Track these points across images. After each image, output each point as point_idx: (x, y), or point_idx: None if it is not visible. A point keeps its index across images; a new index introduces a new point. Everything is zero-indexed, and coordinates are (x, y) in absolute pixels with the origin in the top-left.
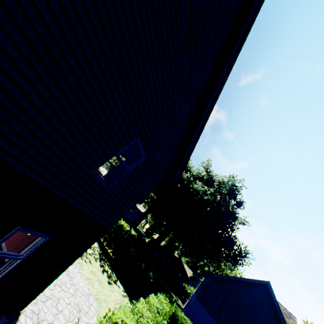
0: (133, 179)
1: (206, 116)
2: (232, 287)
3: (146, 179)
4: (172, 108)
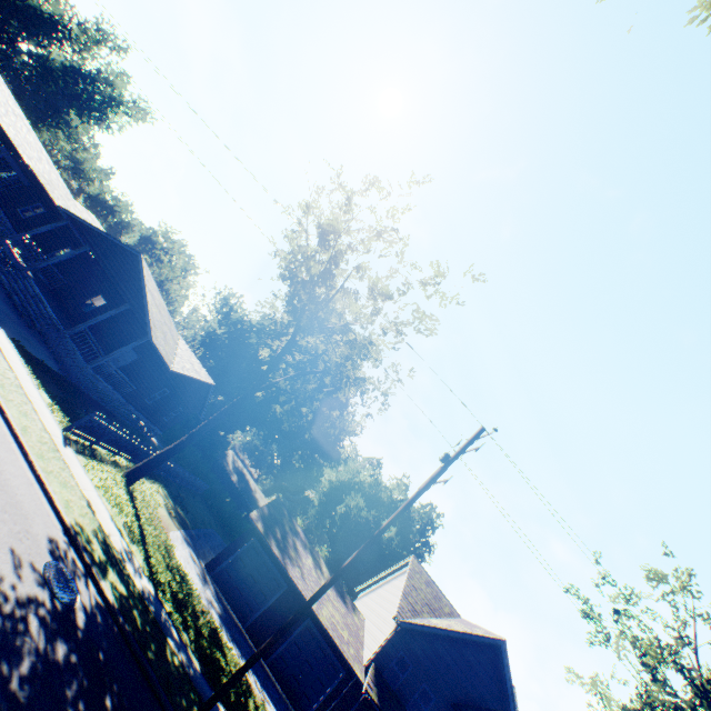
0: None
1: None
2: None
3: None
4: None
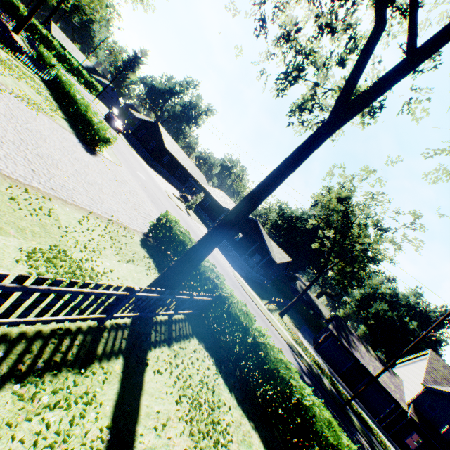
0: None
1: None
2: None
3: None
4: None
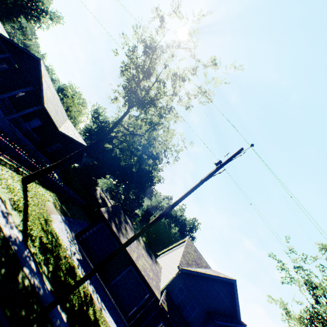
0: None
1: None
2: None
3: None
4: None
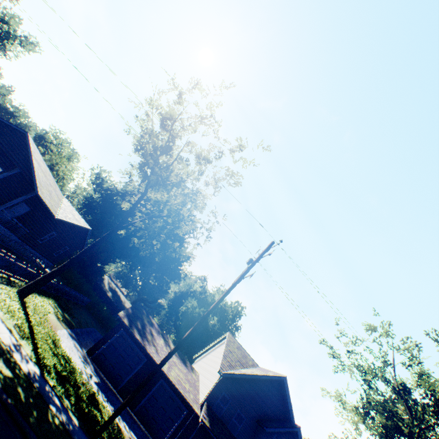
0: None
1: None
2: None
3: None
4: None
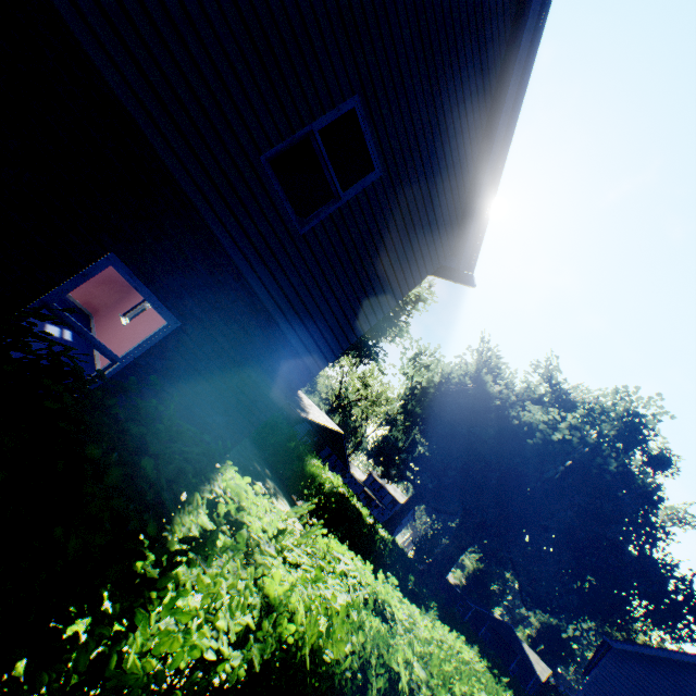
0: (357, 235)
1: (522, 73)
2: (687, 689)
3: (388, 249)
4: (433, 37)
